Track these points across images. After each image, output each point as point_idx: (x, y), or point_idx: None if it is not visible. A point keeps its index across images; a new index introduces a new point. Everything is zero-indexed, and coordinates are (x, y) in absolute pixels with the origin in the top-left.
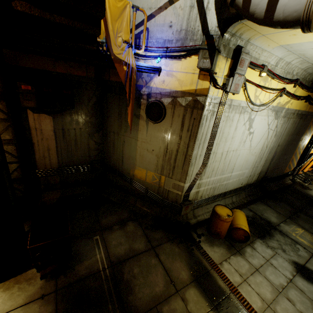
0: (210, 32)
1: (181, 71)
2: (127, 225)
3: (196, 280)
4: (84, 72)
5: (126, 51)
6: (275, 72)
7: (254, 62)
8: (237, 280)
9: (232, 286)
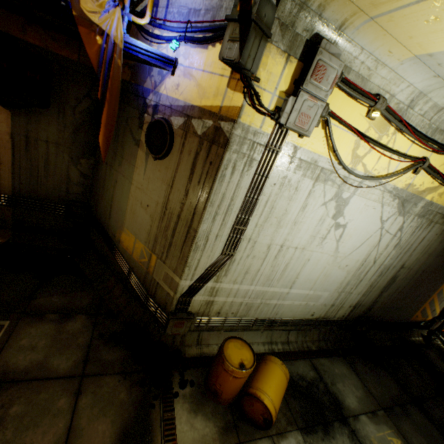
0: None
1: (204, 68)
2: (73, 319)
3: None
4: (76, 54)
5: (111, 11)
6: (406, 119)
7: (357, 83)
8: None
9: None
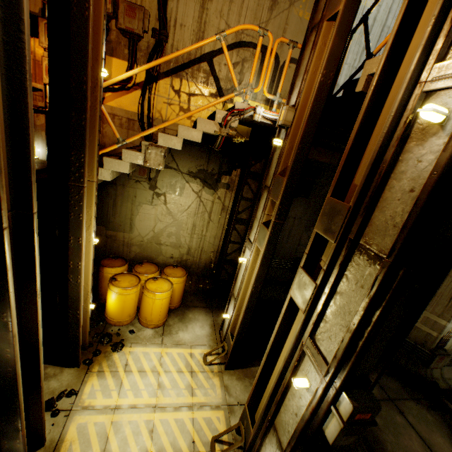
0: None
1: None
2: None
3: None
4: (328, 159)
5: None
6: None
7: None
8: None
9: None
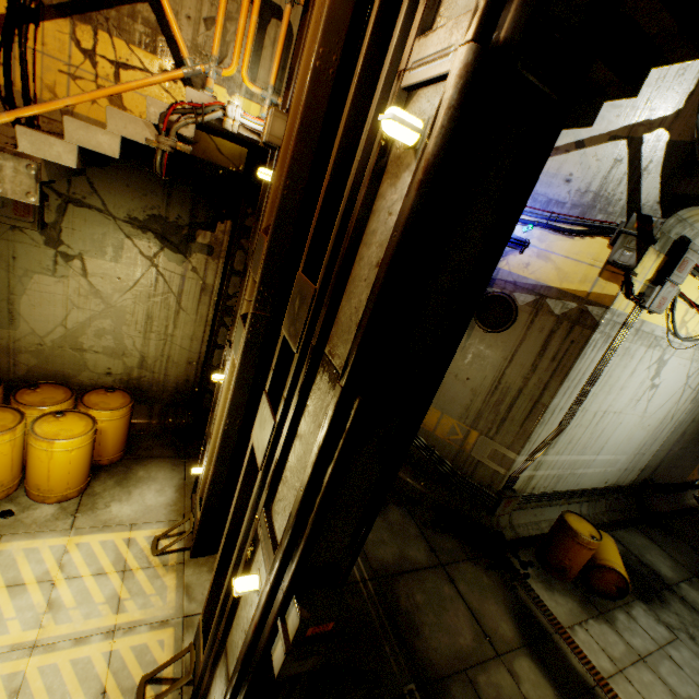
0: (641, 207)
1: (567, 255)
2: (389, 509)
3: (529, 646)
4: None
5: None
6: None
7: (698, 264)
8: (606, 667)
9: (597, 675)
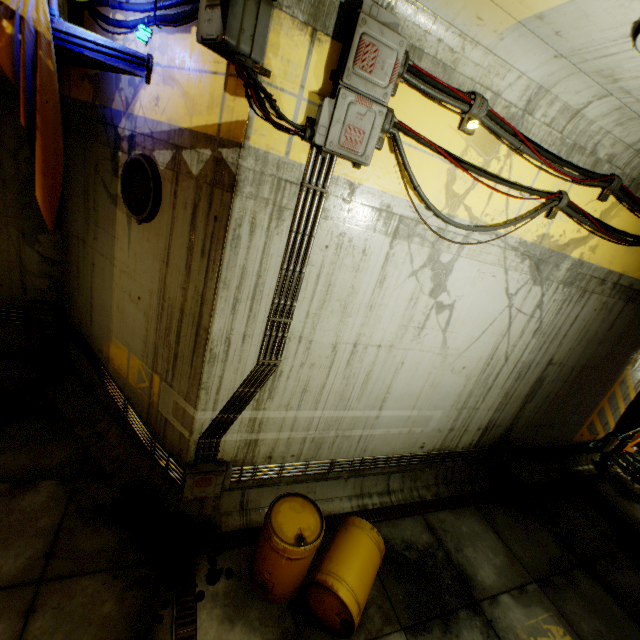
0: None
1: (190, 66)
2: (35, 489)
3: None
4: None
5: None
6: (525, 131)
7: (437, 76)
8: None
9: None
